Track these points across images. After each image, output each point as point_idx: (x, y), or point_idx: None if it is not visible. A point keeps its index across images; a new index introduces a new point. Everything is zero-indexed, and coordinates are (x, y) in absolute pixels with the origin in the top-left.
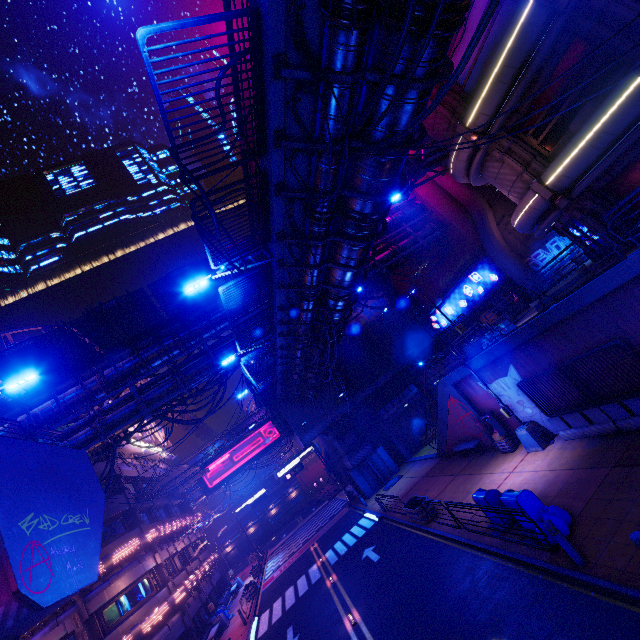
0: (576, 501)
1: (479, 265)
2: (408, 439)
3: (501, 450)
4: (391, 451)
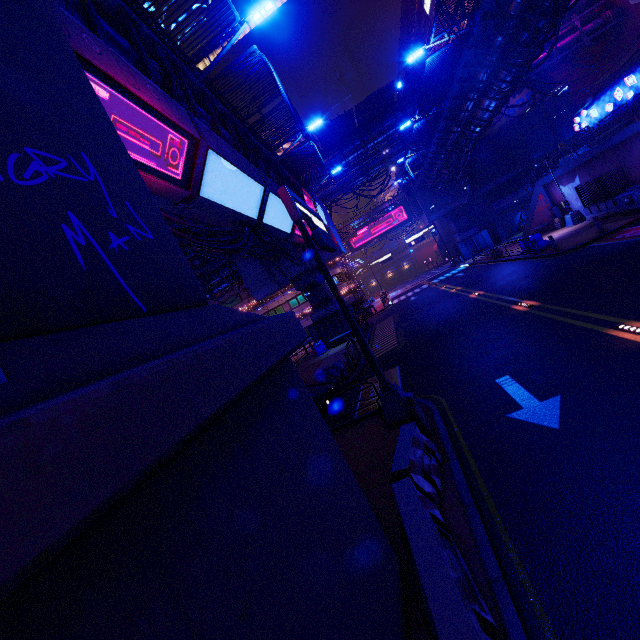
0: (559, 240)
1: (639, 67)
2: (509, 227)
3: (556, 228)
4: (492, 234)
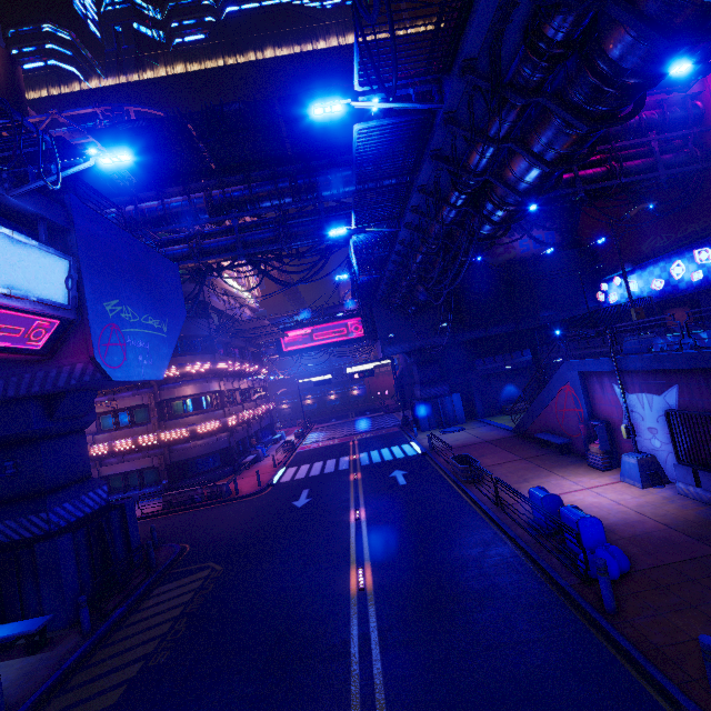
0: (647, 556)
1: None
2: (491, 400)
3: (590, 462)
4: (467, 402)
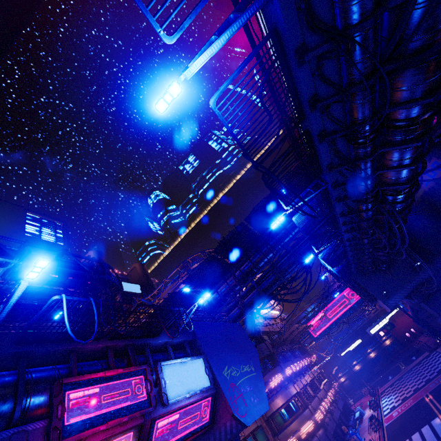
0: None
1: None
2: None
3: None
4: None
